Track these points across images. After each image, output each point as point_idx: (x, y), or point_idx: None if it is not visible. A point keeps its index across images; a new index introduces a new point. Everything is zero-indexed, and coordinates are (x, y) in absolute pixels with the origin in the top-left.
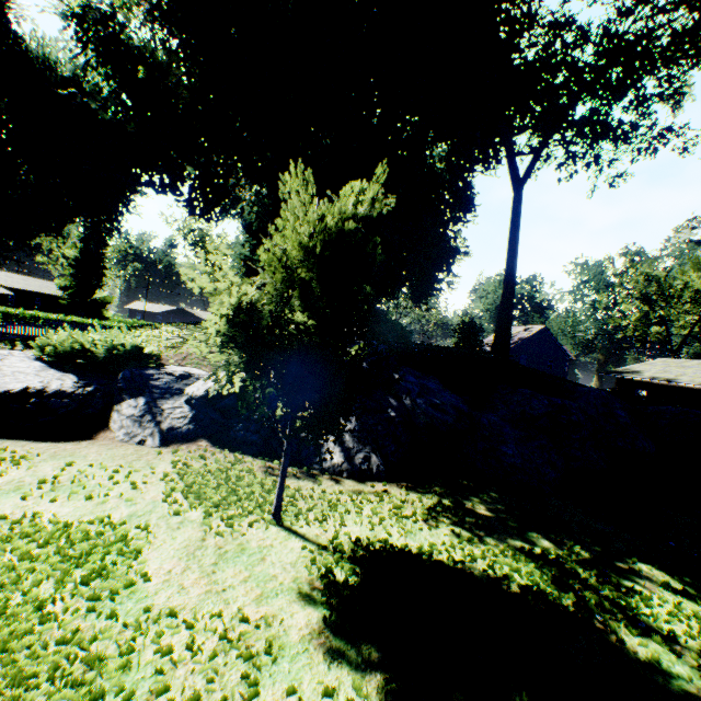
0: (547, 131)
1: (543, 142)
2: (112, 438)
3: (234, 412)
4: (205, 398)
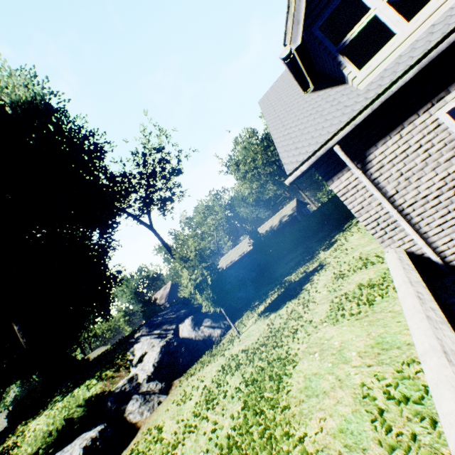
0: (146, 206)
1: (150, 210)
2: (145, 418)
3: (173, 359)
4: (156, 369)
